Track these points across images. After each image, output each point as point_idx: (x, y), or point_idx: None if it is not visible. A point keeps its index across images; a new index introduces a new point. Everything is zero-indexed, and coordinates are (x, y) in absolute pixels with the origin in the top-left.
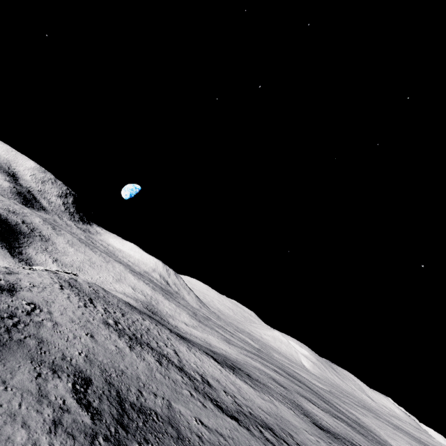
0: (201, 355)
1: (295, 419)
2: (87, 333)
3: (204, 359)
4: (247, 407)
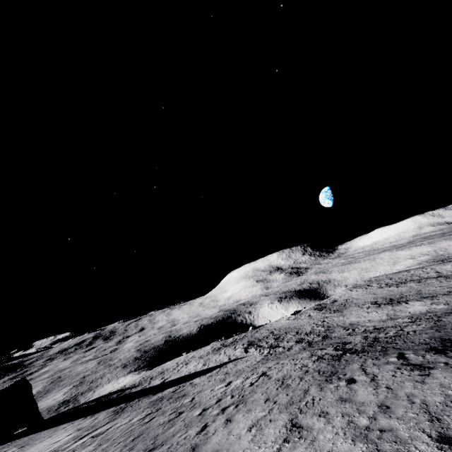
0: None
1: None
2: (371, 294)
3: None
4: None
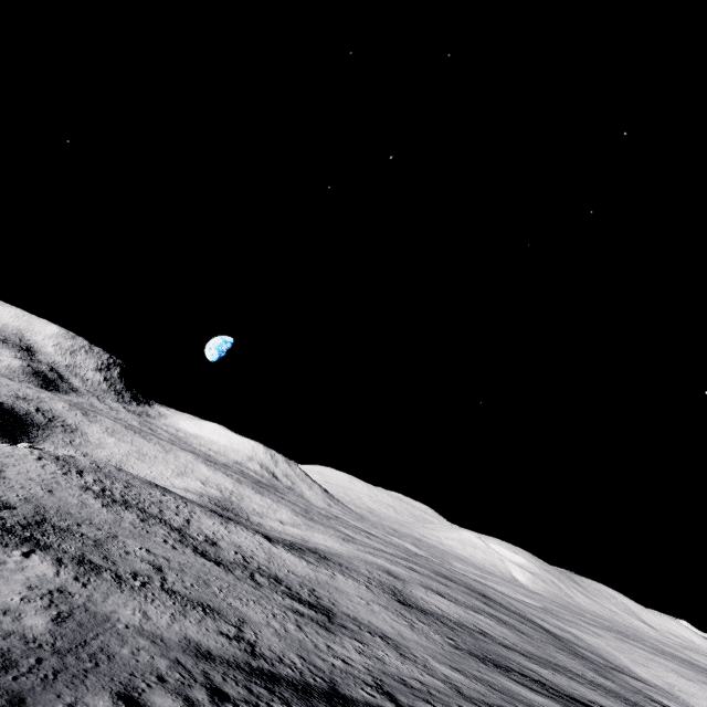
0: (241, 531)
1: (357, 590)
2: (45, 489)
3: (240, 533)
4: (263, 566)
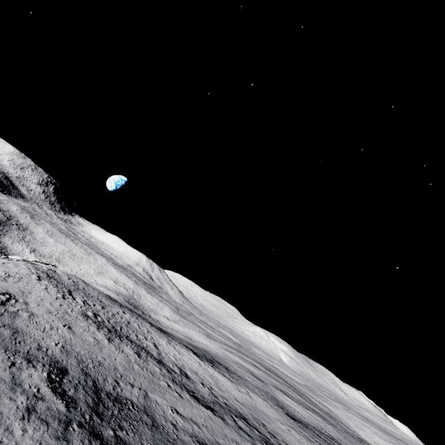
0: (181, 349)
1: (269, 410)
2: (65, 324)
3: (184, 353)
4: (223, 398)
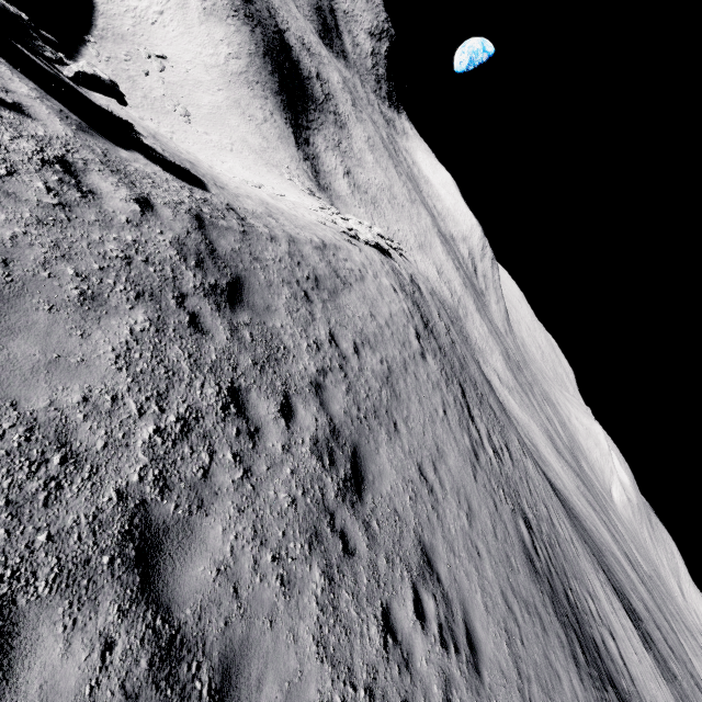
0: (616, 604)
1: None
2: None
3: (629, 633)
4: None
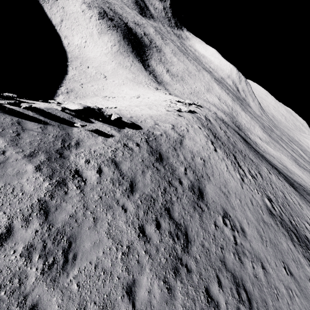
0: None
1: None
2: (282, 264)
3: None
4: None
